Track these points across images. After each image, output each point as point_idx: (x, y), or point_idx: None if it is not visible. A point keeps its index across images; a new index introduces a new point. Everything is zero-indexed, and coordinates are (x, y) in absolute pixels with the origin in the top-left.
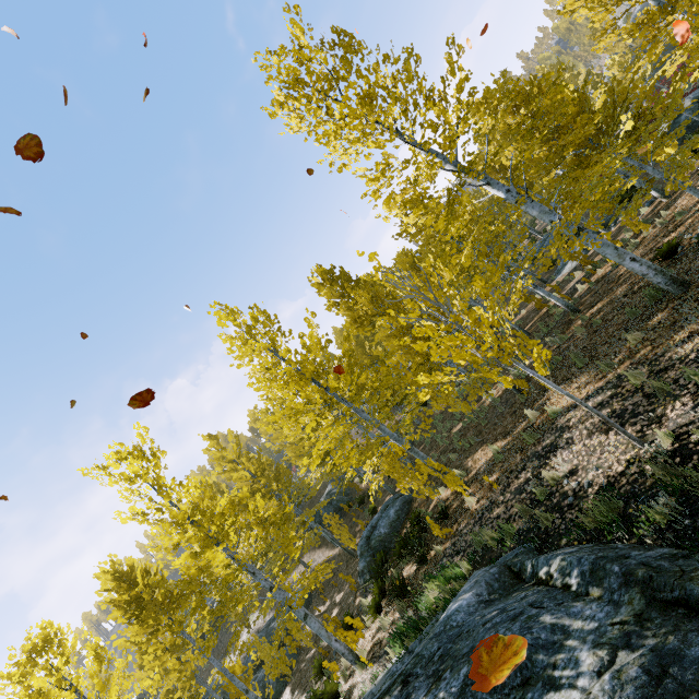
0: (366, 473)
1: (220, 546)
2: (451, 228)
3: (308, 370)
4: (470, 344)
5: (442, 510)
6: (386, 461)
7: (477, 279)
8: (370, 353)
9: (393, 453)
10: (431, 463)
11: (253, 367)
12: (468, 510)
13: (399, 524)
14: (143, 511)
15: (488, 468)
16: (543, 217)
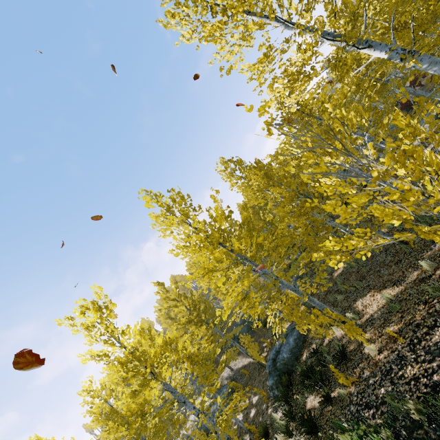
0: (269, 317)
1: (154, 383)
2: (334, 97)
3: (214, 237)
4: (412, 196)
5: (341, 353)
6: (285, 307)
7: (399, 116)
8: (264, 218)
9: (291, 300)
10: (329, 313)
11: (173, 237)
12: (369, 358)
13: (298, 351)
14: (98, 354)
15: (384, 315)
16: (433, 68)
